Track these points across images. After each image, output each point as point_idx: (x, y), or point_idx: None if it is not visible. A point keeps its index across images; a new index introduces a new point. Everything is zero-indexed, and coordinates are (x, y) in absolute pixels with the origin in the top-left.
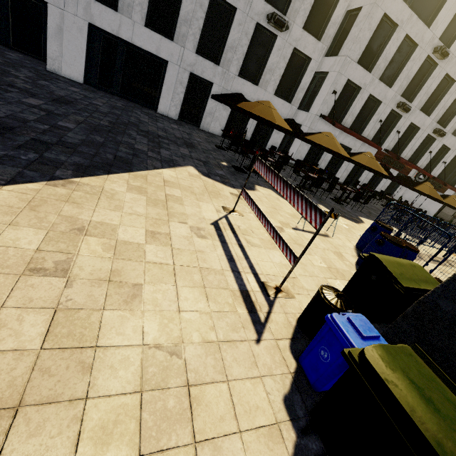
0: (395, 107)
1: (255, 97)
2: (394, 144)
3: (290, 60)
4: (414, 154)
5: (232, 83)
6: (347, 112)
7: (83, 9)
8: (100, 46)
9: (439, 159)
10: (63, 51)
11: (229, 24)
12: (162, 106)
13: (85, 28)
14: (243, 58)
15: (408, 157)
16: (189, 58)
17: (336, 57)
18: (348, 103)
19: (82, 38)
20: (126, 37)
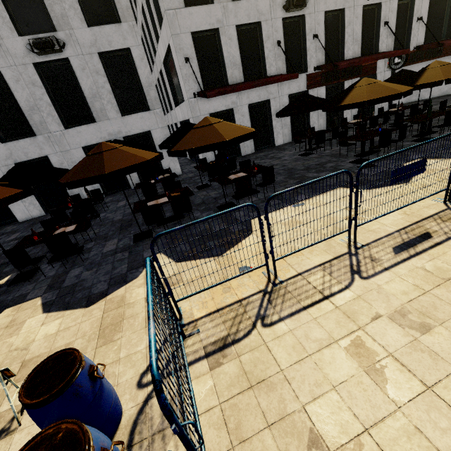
0: (285, 14)
1: (104, 135)
2: (323, 53)
3: (109, 68)
4: (365, 43)
5: (67, 140)
6: (225, 67)
7: None
8: None
9: (409, 20)
10: None
11: (10, 89)
12: (19, 213)
13: None
14: (53, 108)
15: (358, 52)
16: (0, 153)
17: (163, 21)
18: (219, 56)
19: None
20: None
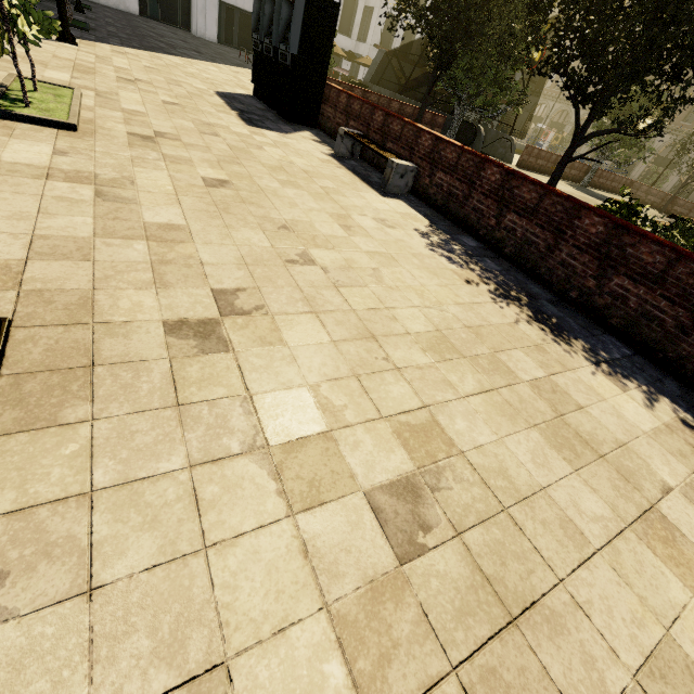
0: None
1: None
2: None
3: (344, 3)
4: None
5: None
6: (393, 40)
7: None
8: (225, 15)
9: None
10: (206, 22)
11: None
12: None
13: (217, 5)
14: None
15: None
16: None
17: None
18: (393, 32)
19: (216, 12)
20: (240, 6)
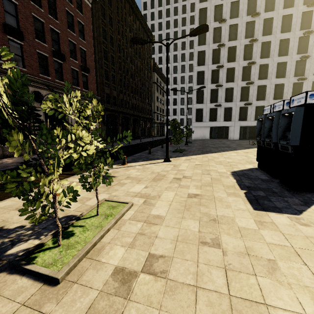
0: None
1: None
2: None
3: None
4: None
5: None
6: None
7: (238, 124)
8: (242, 130)
9: None
10: (234, 134)
11: None
12: None
13: (239, 127)
14: None
15: None
16: None
17: None
18: None
19: (238, 130)
20: (249, 125)
